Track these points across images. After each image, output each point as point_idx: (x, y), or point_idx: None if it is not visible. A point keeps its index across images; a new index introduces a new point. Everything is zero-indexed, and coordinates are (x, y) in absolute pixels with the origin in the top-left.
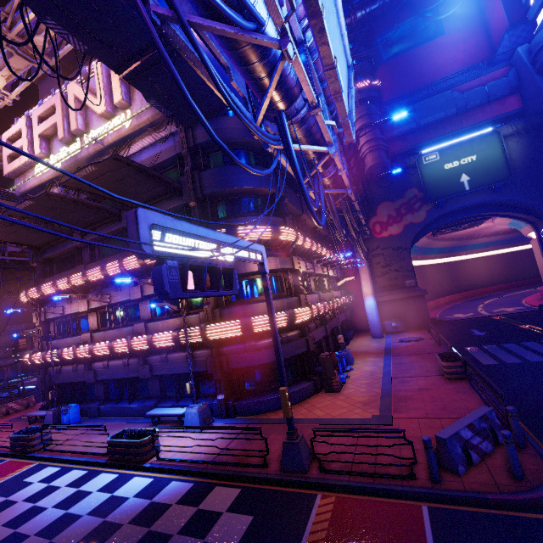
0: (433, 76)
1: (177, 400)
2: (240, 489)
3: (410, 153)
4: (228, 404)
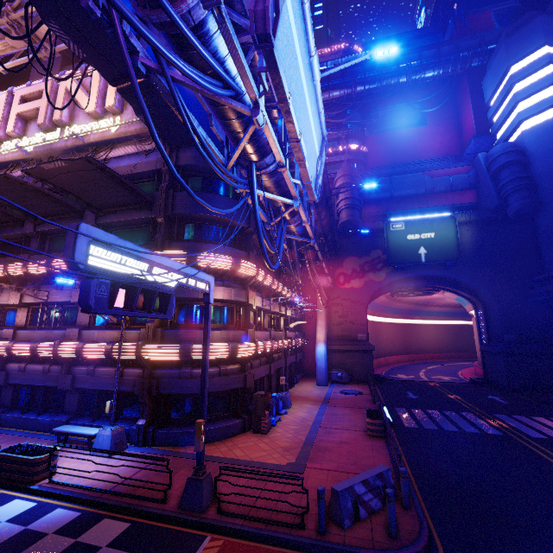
0: (413, 157)
1: (94, 419)
2: (130, 523)
3: (381, 217)
4: (148, 431)
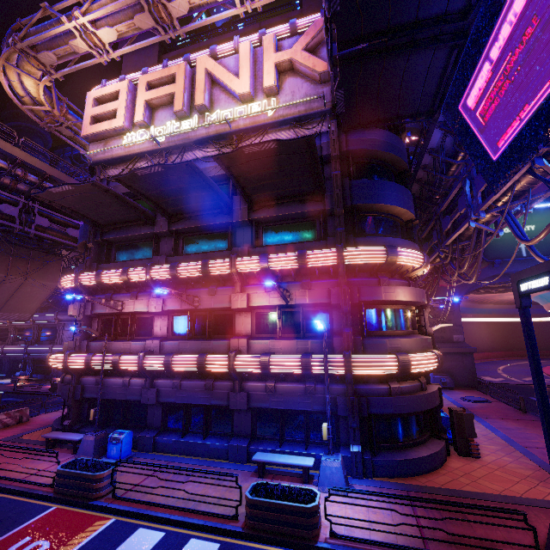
0: None
1: (280, 444)
2: None
3: None
4: (365, 459)
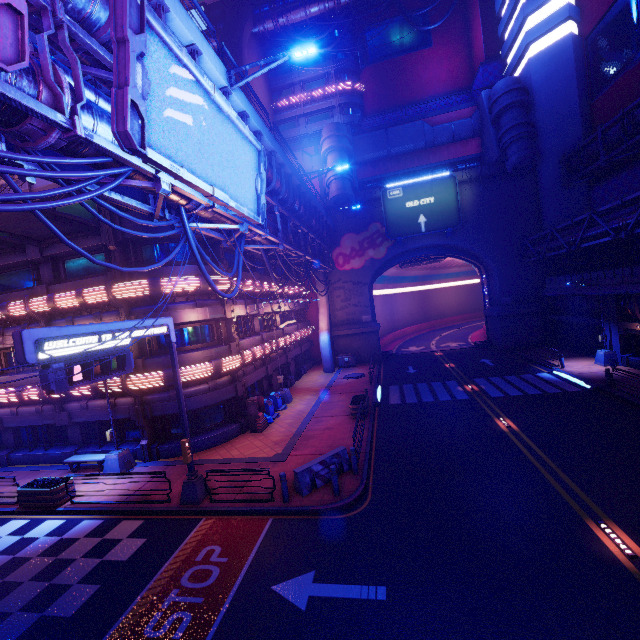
0: (417, 93)
1: (100, 446)
2: (143, 520)
3: (380, 181)
4: (152, 448)
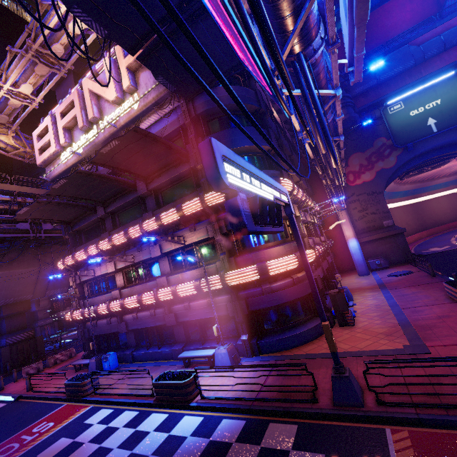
0: (384, 38)
1: (202, 343)
2: (296, 425)
3: (373, 107)
4: (252, 343)
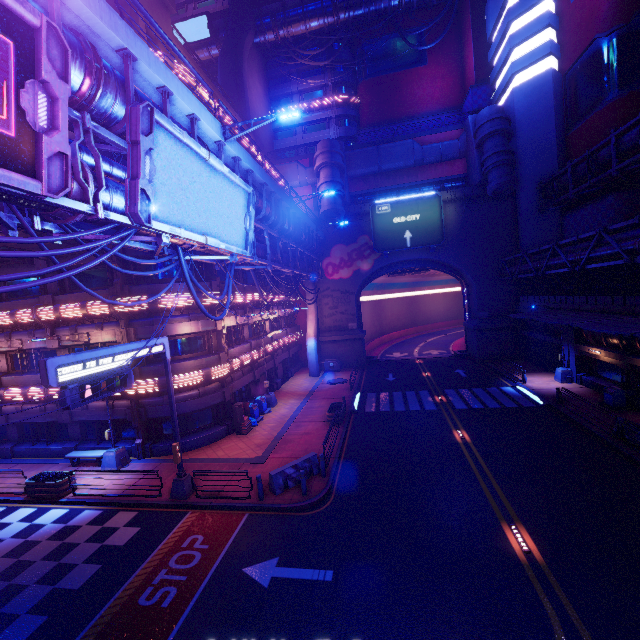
0: (410, 109)
1: (98, 443)
2: (138, 512)
3: (371, 195)
4: (145, 447)
